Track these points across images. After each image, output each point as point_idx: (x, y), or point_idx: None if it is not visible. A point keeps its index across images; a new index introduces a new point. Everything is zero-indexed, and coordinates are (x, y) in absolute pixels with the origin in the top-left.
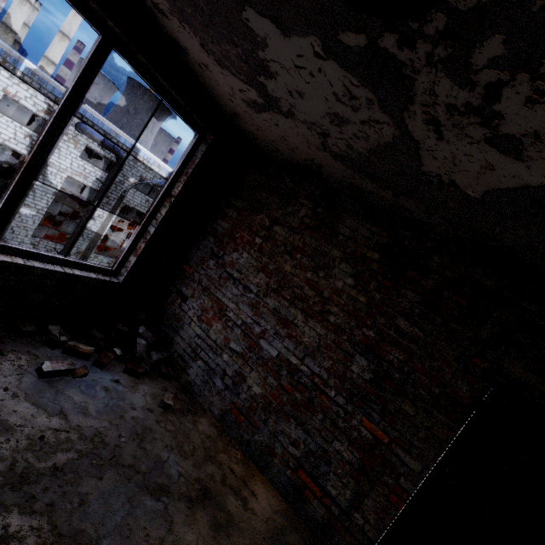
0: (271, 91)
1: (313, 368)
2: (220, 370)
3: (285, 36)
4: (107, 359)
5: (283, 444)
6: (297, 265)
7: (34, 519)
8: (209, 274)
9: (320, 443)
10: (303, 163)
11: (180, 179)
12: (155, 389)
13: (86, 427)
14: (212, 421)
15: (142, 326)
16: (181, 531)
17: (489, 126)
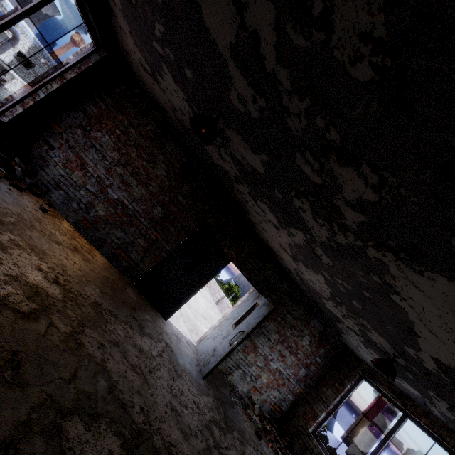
0: (158, 78)
1: (136, 208)
2: (78, 199)
3: (175, 83)
4: (1, 175)
5: (112, 239)
6: (139, 156)
7: (17, 237)
8: (76, 138)
9: (132, 239)
10: (158, 103)
11: (73, 69)
12: (33, 200)
13: (12, 209)
14: (69, 224)
15: (16, 158)
16: (72, 257)
17: (219, 151)
